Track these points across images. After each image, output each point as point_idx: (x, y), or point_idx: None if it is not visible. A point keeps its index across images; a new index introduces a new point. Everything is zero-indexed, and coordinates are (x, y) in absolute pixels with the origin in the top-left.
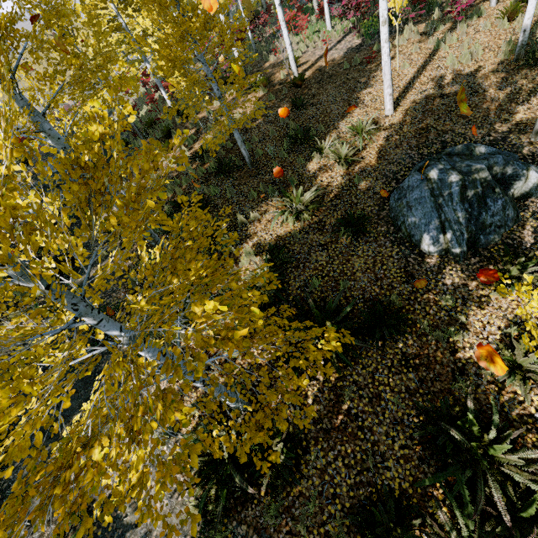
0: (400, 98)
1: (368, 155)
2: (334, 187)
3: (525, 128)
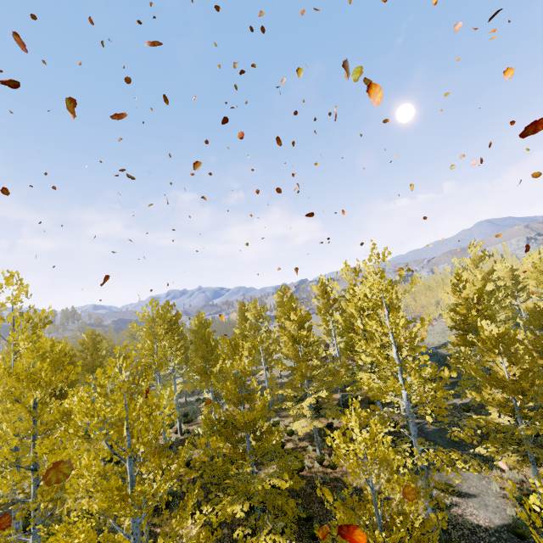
0: None
1: None
2: None
3: None
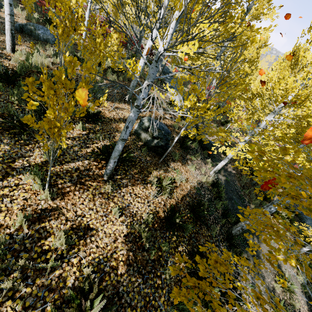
0: None
1: None
2: None
3: None
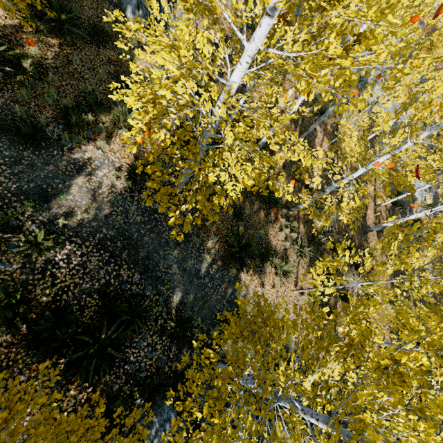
0: None
1: None
2: None
3: None
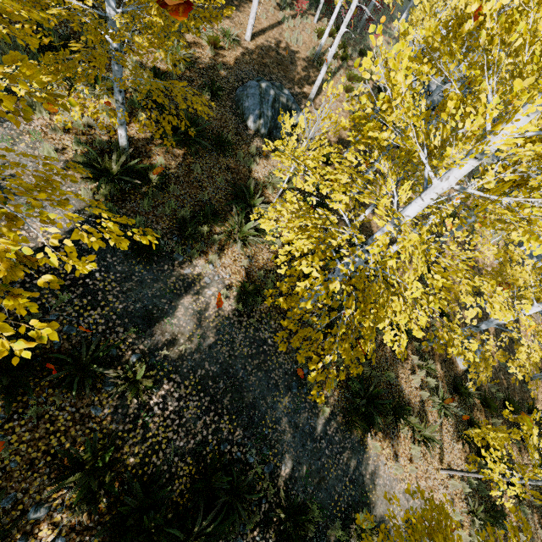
0: (256, 35)
1: (229, 57)
2: (204, 62)
3: (306, 97)
